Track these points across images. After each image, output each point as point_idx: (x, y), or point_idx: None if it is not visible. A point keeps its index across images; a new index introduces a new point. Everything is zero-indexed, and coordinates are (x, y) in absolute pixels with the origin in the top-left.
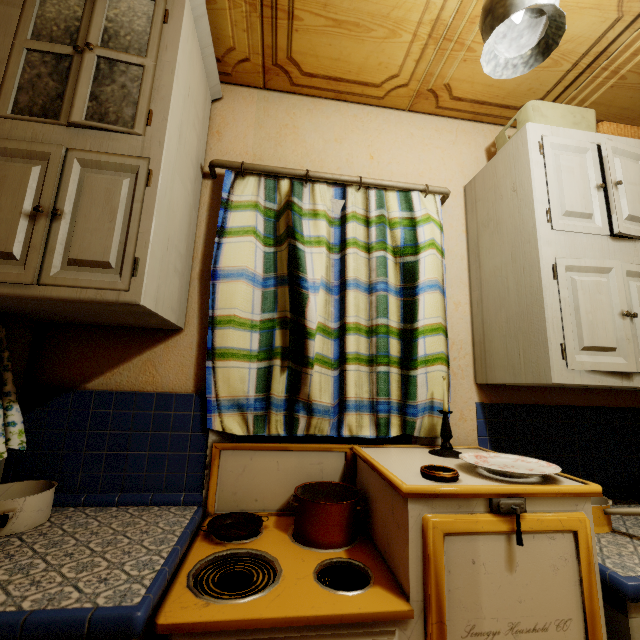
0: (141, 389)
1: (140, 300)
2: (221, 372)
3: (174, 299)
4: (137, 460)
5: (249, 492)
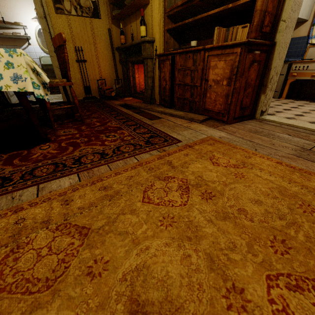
0: (295, 37)
1: (298, 16)
2: (314, 29)
3: (306, 13)
4: (291, 52)
5: (313, 56)
